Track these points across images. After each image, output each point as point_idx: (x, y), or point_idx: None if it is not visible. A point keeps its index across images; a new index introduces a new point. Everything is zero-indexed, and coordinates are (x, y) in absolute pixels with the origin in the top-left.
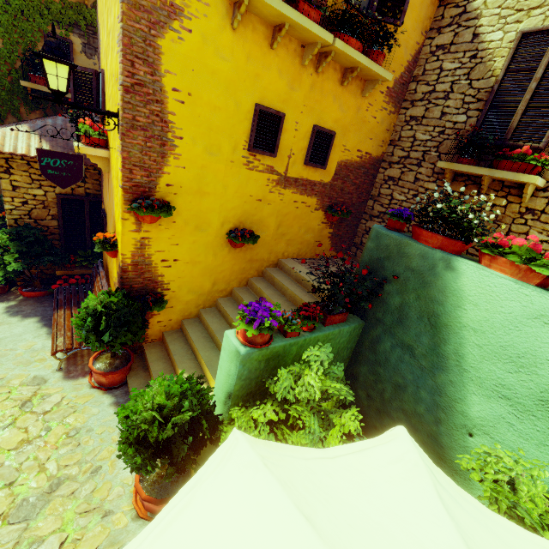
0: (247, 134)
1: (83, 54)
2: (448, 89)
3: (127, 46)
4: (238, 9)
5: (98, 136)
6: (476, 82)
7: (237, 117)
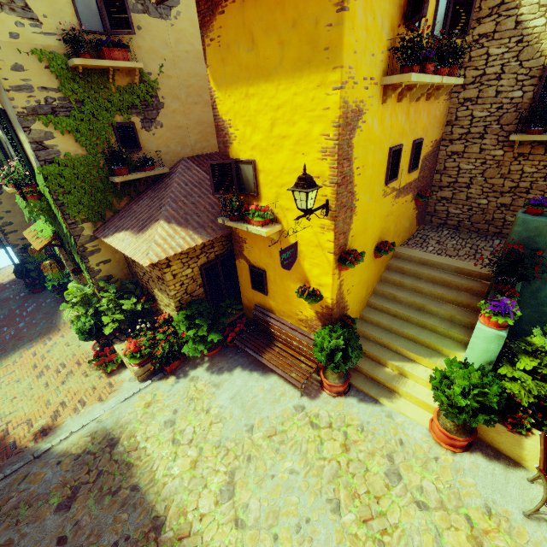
0: (384, 172)
1: (143, 129)
2: (499, 71)
3: (340, 156)
4: (393, 91)
5: (270, 216)
6: (526, 63)
7: (381, 164)
